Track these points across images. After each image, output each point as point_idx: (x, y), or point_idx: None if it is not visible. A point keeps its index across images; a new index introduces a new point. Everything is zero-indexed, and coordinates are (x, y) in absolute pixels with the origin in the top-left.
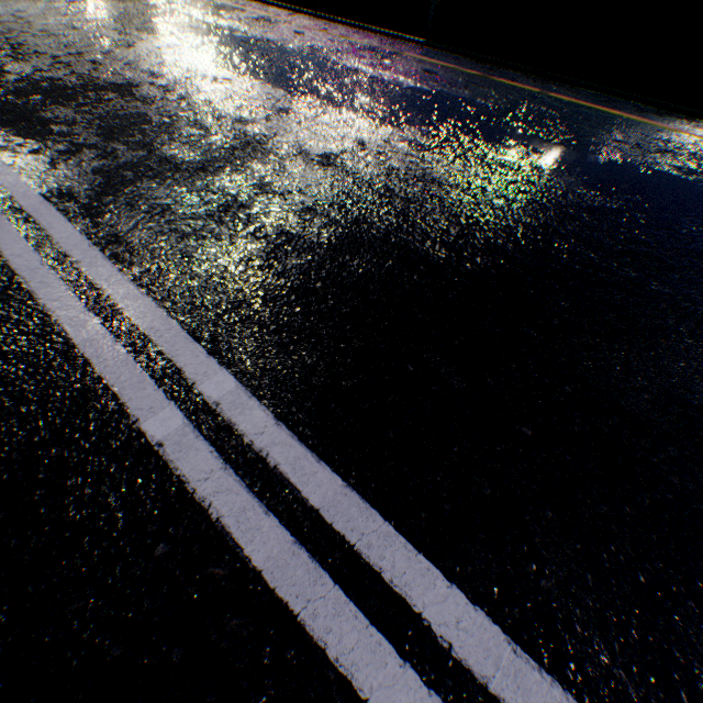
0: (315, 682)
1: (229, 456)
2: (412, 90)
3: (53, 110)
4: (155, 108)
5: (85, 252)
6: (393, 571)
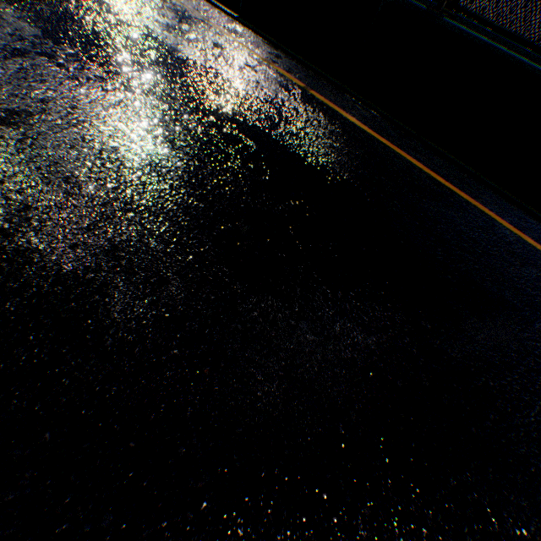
0: None
1: None
2: (185, 60)
3: None
4: None
5: None
6: None
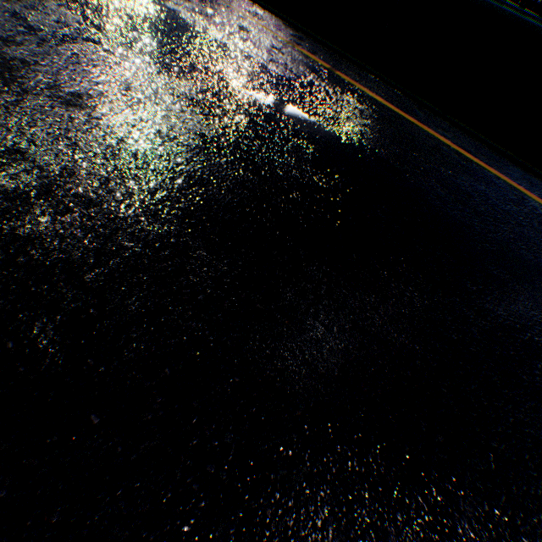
0: None
1: None
2: (216, 43)
3: None
4: None
5: None
6: None
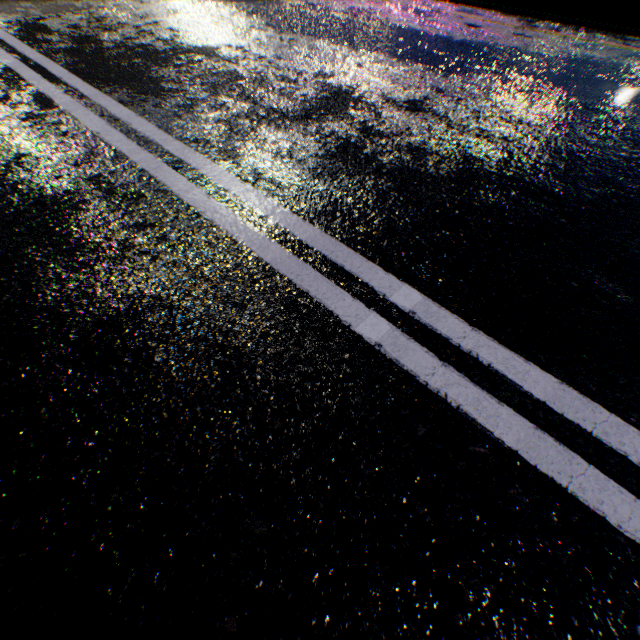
0: (607, 544)
1: (442, 356)
2: (464, 43)
3: (155, 71)
4: (241, 66)
5: (238, 187)
6: (637, 456)
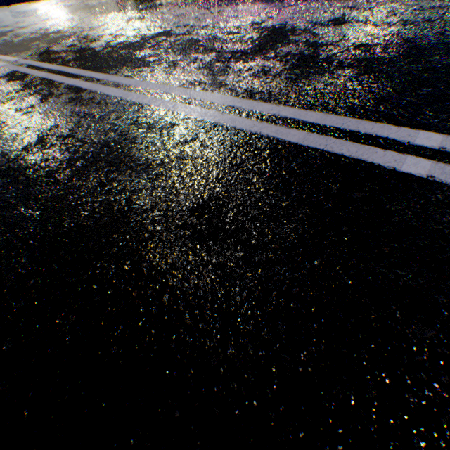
0: None
1: None
2: None
3: (137, 54)
4: (193, 35)
5: (240, 103)
6: None
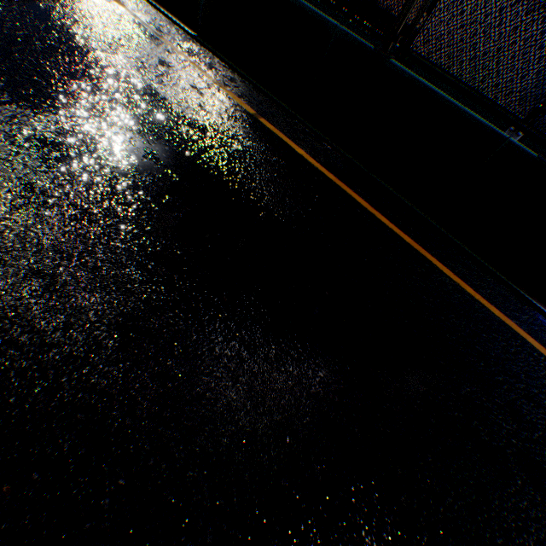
0: None
1: None
2: (118, 75)
3: None
4: None
5: None
6: None
